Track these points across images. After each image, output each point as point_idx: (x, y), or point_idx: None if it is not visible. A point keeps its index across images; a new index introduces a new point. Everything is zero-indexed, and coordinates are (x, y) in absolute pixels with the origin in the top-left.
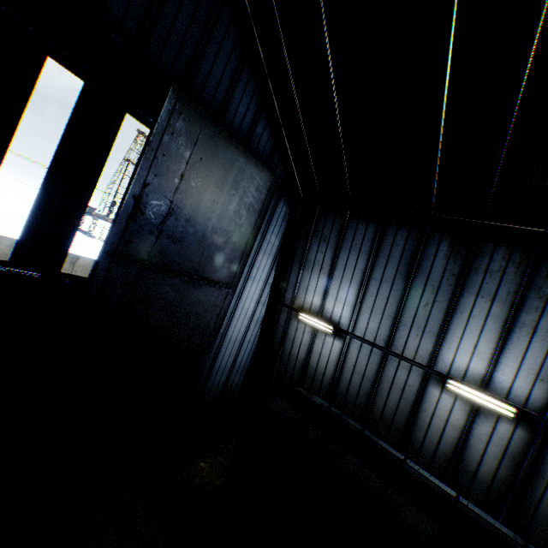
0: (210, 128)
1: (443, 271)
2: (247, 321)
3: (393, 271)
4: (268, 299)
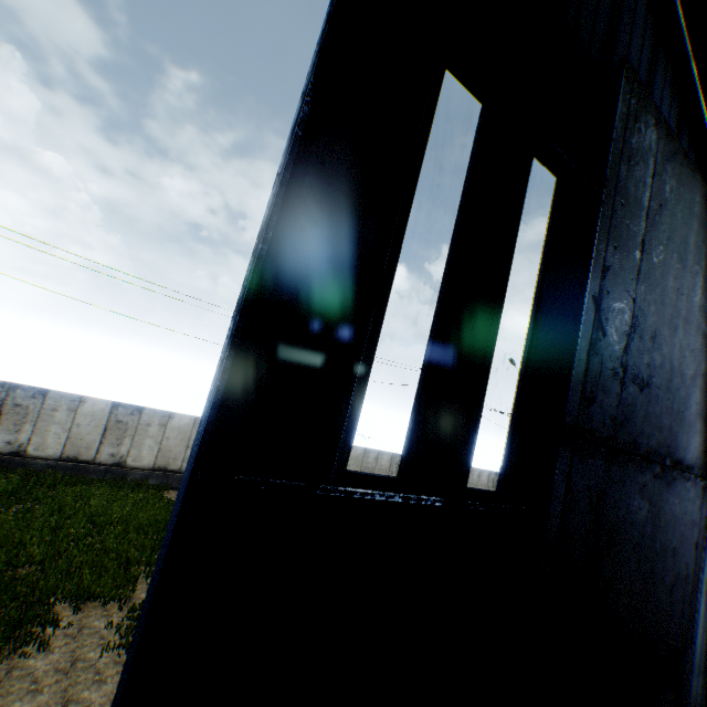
0: (663, 145)
1: None
2: None
3: None
4: None
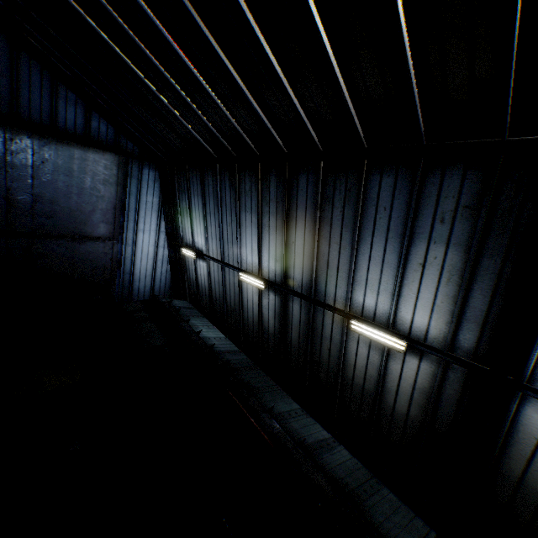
0: (41, 141)
1: (230, 198)
2: (152, 261)
3: (213, 205)
4: (167, 243)
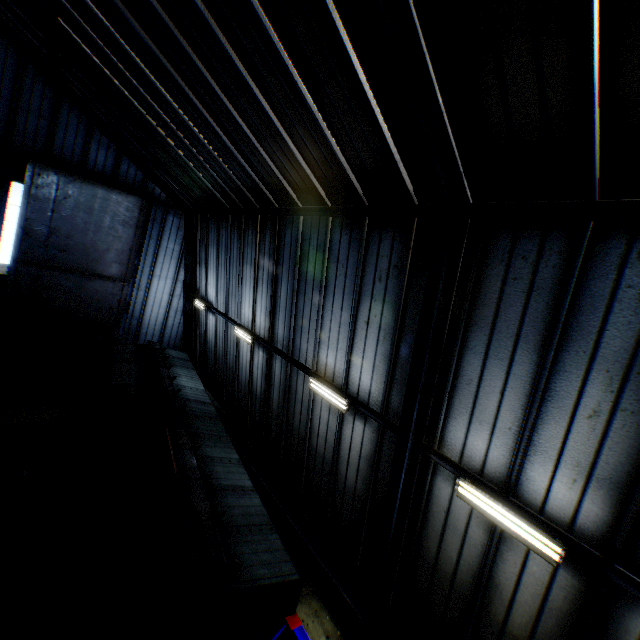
0: (67, 179)
1: (237, 249)
2: (165, 310)
3: (224, 256)
4: (183, 293)
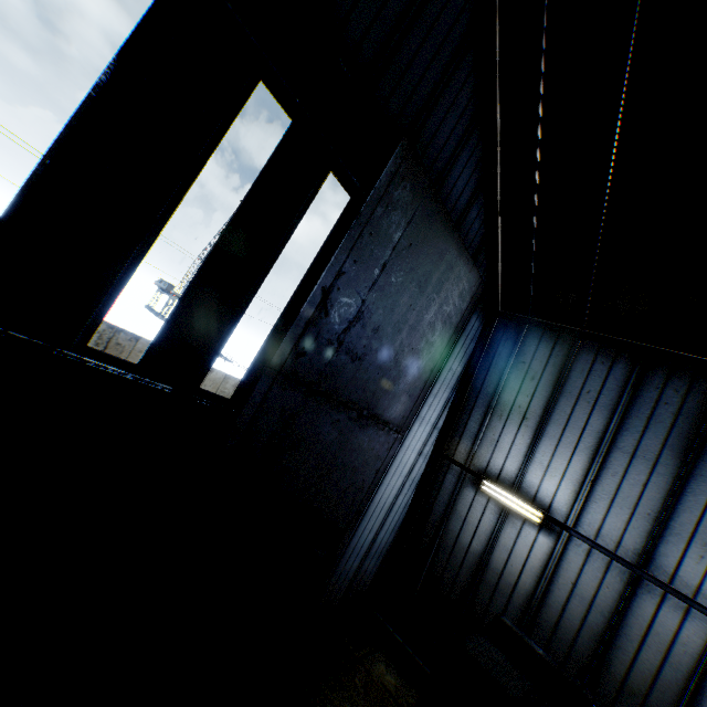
0: (429, 204)
1: None
2: (402, 480)
3: (656, 444)
4: (432, 450)
